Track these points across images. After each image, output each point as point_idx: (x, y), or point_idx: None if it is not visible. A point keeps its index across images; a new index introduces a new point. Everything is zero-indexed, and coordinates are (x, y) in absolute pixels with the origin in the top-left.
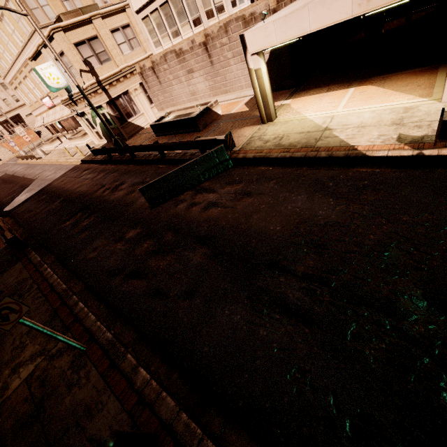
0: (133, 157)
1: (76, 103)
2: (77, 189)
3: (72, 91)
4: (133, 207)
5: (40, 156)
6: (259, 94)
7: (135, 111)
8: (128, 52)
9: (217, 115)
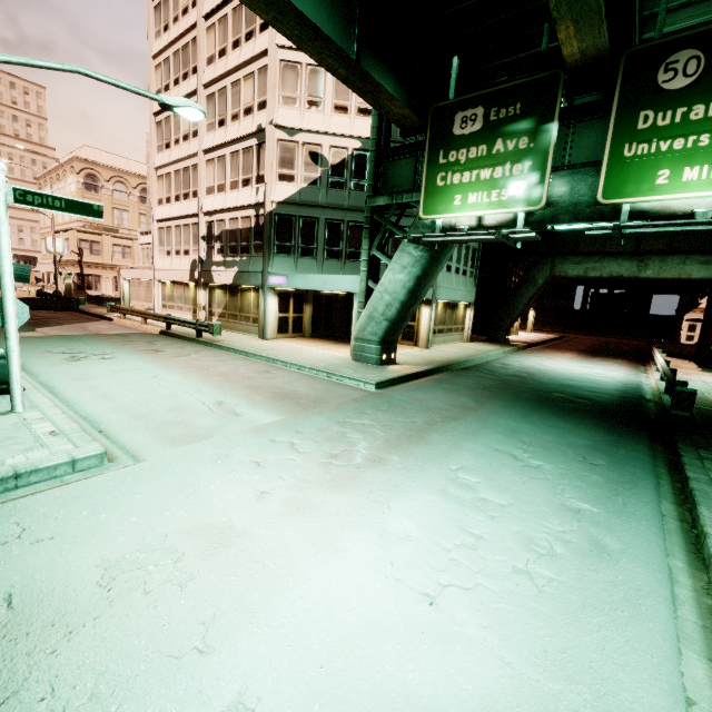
0: None
1: (61, 266)
2: None
3: (63, 258)
4: None
5: None
6: (122, 295)
7: (97, 288)
8: (119, 258)
9: None
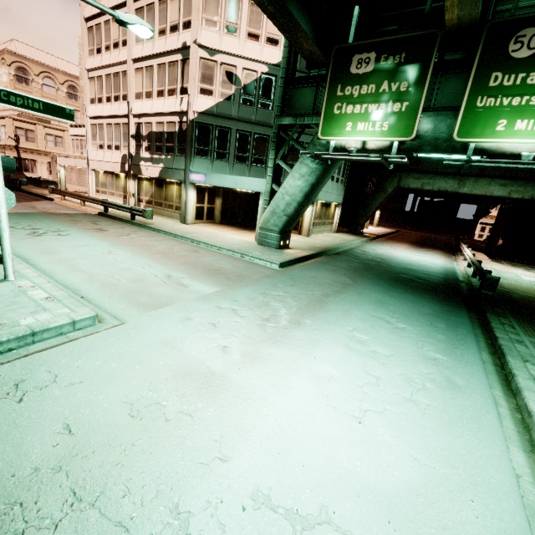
0: None
1: None
2: None
3: (0, 142)
4: None
5: None
6: (59, 179)
7: (33, 171)
8: (52, 146)
9: None
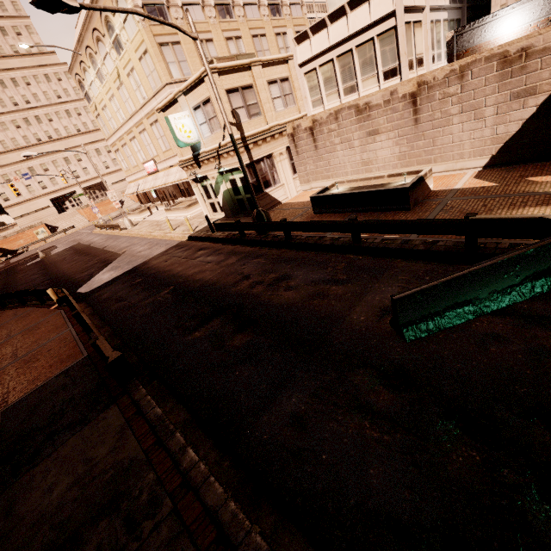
0: (288, 238)
1: (200, 165)
2: (195, 276)
3: (202, 149)
4: (346, 329)
5: (126, 227)
6: None
7: (274, 180)
8: (281, 108)
9: (428, 190)
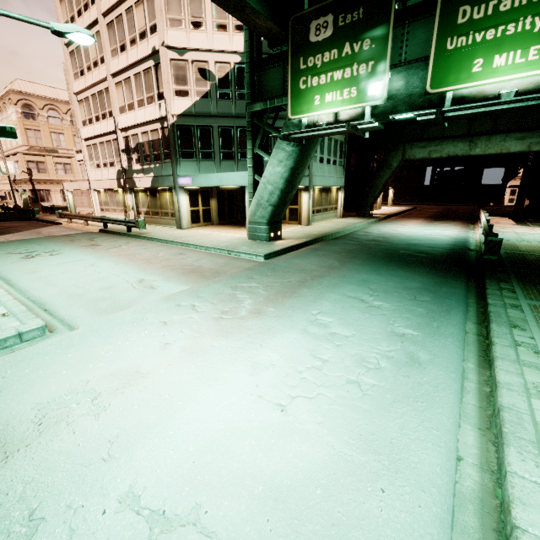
0: None
1: (16, 184)
2: None
3: (16, 178)
4: None
5: None
6: (68, 204)
7: (49, 200)
8: (62, 174)
9: None
